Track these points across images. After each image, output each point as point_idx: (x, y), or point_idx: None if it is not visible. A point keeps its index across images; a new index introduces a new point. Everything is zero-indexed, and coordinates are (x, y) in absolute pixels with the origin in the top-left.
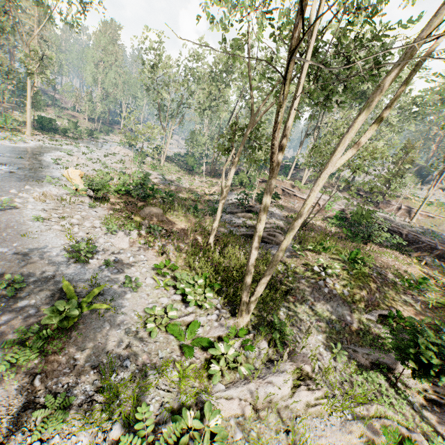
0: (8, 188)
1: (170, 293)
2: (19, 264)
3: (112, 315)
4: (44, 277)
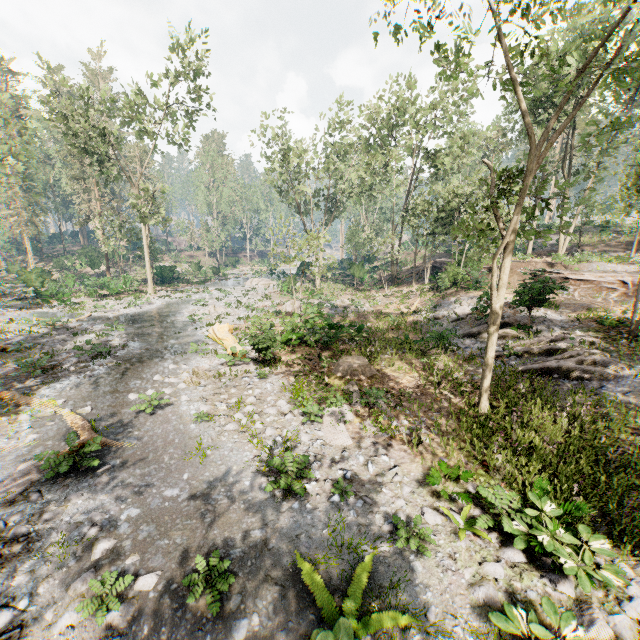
0: (149, 375)
1: (490, 543)
2: (203, 520)
3: (419, 637)
4: (251, 544)
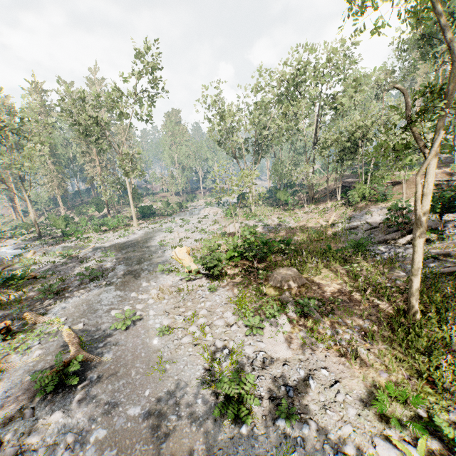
0: (128, 292)
1: None
2: (159, 445)
3: None
4: None
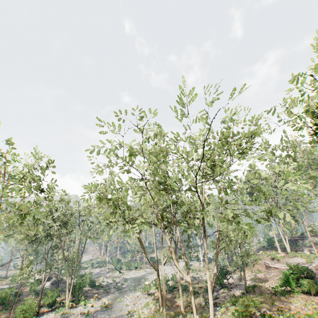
0: (124, 295)
1: None
2: None
3: None
4: None
